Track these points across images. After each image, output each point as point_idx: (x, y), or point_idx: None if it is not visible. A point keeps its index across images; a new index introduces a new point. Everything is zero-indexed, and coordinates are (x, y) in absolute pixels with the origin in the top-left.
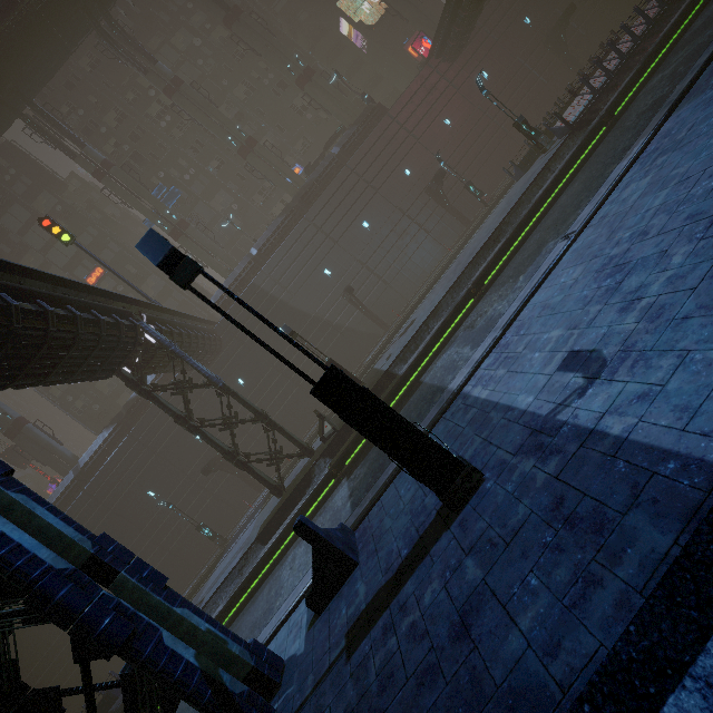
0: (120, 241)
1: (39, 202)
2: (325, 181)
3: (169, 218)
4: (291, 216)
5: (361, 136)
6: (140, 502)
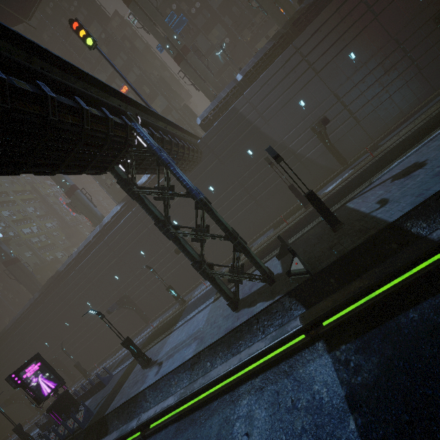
0: (141, 66)
1: (91, 30)
2: (322, 4)
3: (175, 44)
4: (279, 43)
5: None
6: (135, 257)
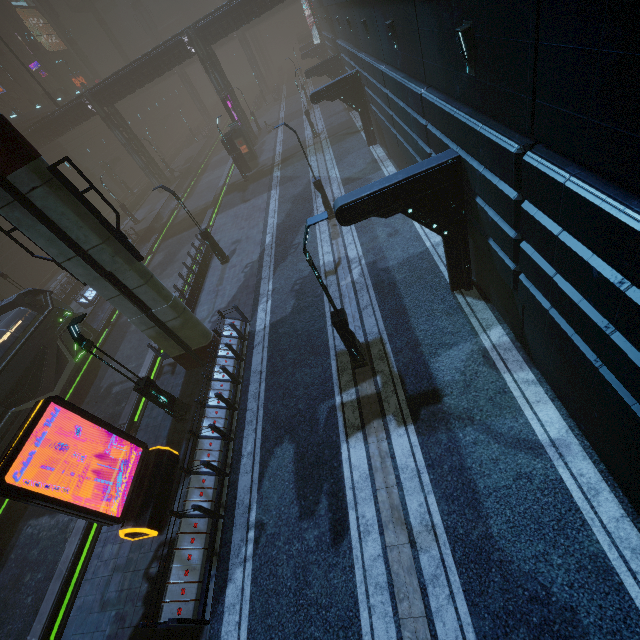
0: None
1: None
2: None
3: None
4: None
5: None
6: None
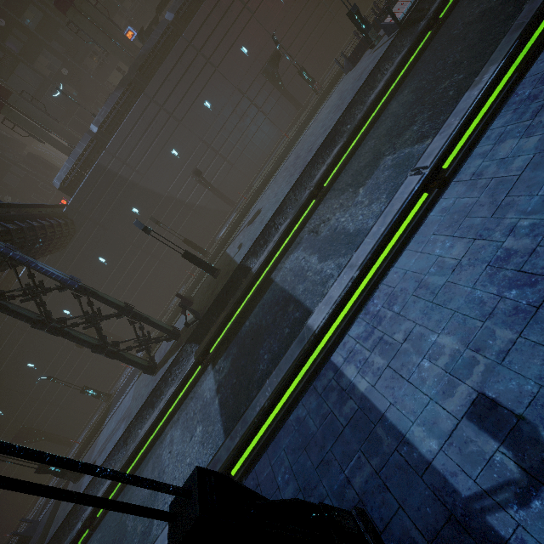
0: None
1: None
2: (162, 52)
3: None
4: (129, 91)
5: (195, 2)
6: (21, 374)
